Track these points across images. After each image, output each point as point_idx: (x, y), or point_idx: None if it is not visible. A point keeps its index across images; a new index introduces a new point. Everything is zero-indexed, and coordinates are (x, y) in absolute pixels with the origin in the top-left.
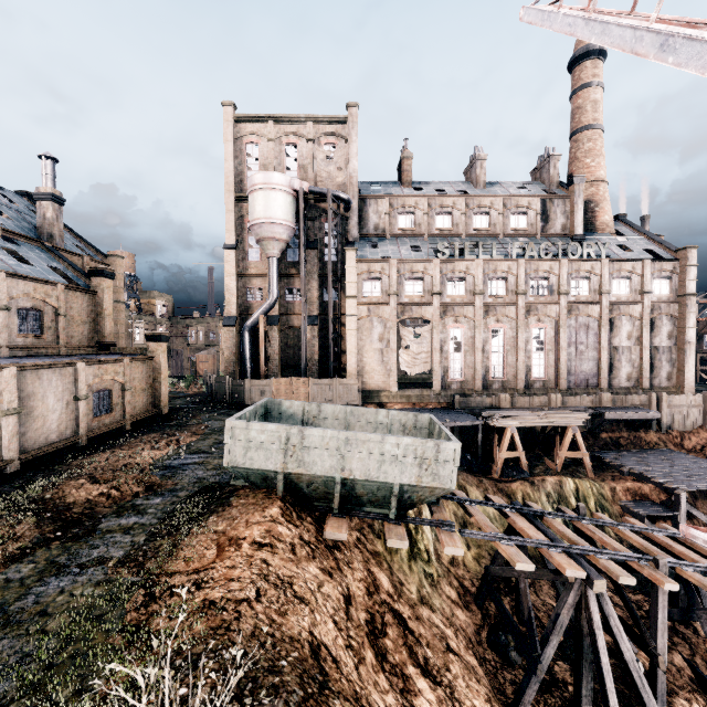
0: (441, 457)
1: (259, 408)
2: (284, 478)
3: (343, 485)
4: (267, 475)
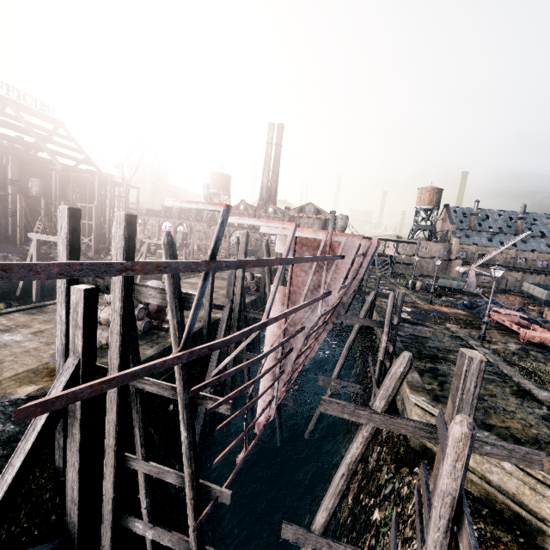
0: (544, 293)
1: (544, 285)
2: (528, 293)
3: (534, 296)
4: (526, 292)
